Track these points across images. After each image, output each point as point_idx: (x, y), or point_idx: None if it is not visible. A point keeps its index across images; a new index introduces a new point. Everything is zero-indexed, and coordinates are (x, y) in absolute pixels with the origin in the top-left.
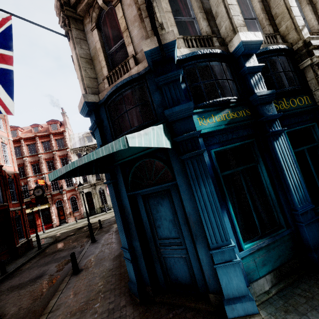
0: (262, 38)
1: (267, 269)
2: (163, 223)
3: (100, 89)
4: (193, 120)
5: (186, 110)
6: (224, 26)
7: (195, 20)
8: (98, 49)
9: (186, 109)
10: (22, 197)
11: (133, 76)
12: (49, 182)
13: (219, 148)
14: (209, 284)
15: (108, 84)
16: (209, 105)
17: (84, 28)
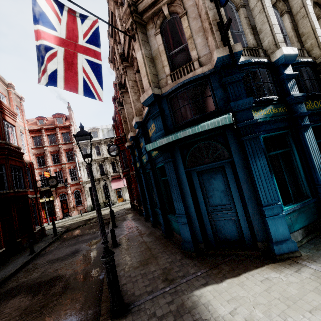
0: (298, 53)
1: (299, 226)
2: (215, 193)
3: (161, 84)
4: (251, 111)
5: (247, 104)
6: (267, 40)
7: (243, 33)
8: (161, 51)
9: (247, 102)
10: (36, 186)
11: (199, 75)
12: (54, 175)
13: (265, 135)
14: (257, 235)
15: (171, 81)
16: (259, 101)
17: (146, 32)
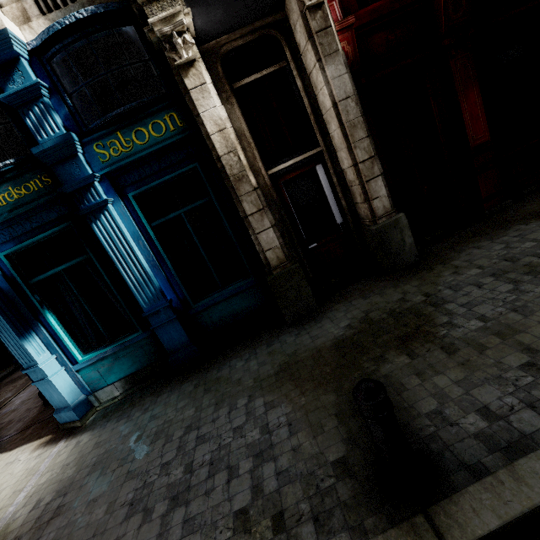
0: (4, 24)
1: (118, 377)
2: None
3: None
4: None
5: None
6: None
7: None
8: None
9: None
10: None
11: None
12: None
13: (11, 249)
14: None
15: None
16: None
17: None
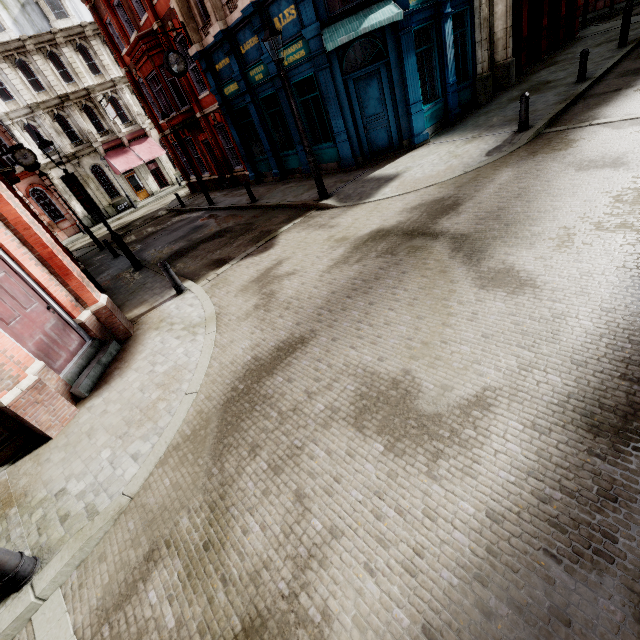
0: None
1: (431, 124)
2: (371, 103)
3: None
4: None
5: None
6: None
7: None
8: None
9: None
10: None
11: None
12: None
13: (416, 28)
14: (404, 135)
15: None
16: None
17: None
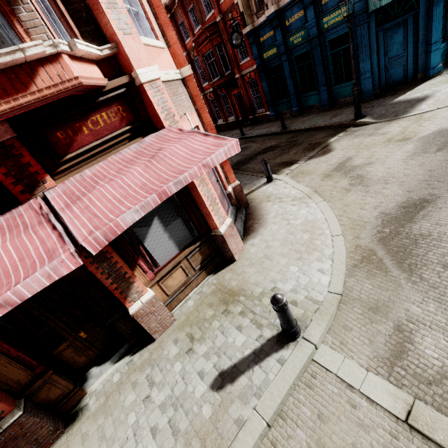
0: None
1: (441, 60)
2: (394, 47)
3: None
4: None
5: None
6: None
7: None
8: None
9: None
10: None
11: None
12: None
13: None
14: (419, 70)
15: None
16: None
17: None
